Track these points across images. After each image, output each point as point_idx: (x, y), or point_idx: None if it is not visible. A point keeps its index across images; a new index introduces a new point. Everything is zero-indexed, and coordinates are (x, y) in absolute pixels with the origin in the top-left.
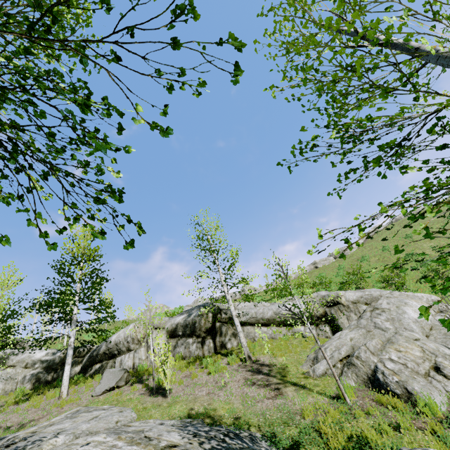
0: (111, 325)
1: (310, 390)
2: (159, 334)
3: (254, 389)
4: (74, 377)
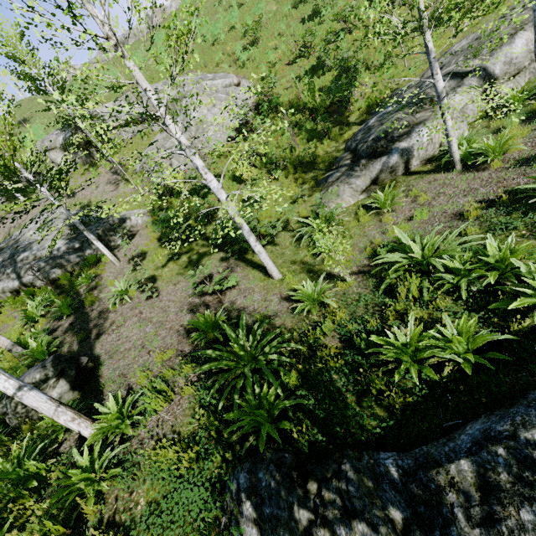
0: (27, 110)
1: (130, 183)
2: (56, 154)
3: (109, 187)
4: (27, 190)
